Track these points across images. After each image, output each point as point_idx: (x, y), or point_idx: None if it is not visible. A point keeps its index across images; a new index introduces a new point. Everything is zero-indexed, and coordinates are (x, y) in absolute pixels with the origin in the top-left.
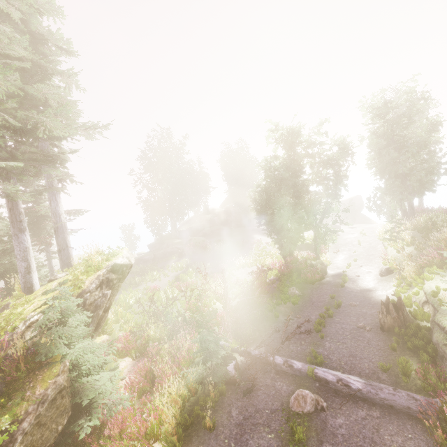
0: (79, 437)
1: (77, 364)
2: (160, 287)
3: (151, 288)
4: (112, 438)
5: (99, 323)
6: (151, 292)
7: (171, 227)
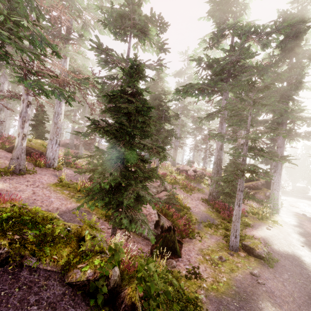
0: None
1: None
2: None
3: None
4: None
5: None
6: None
7: None
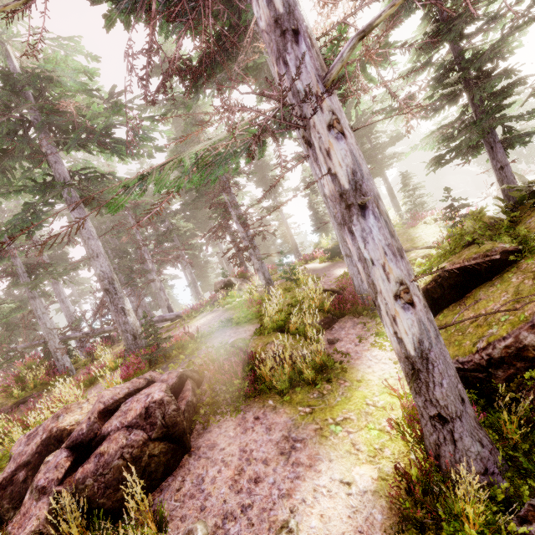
0: None
1: None
2: None
3: None
4: None
5: None
6: None
7: None
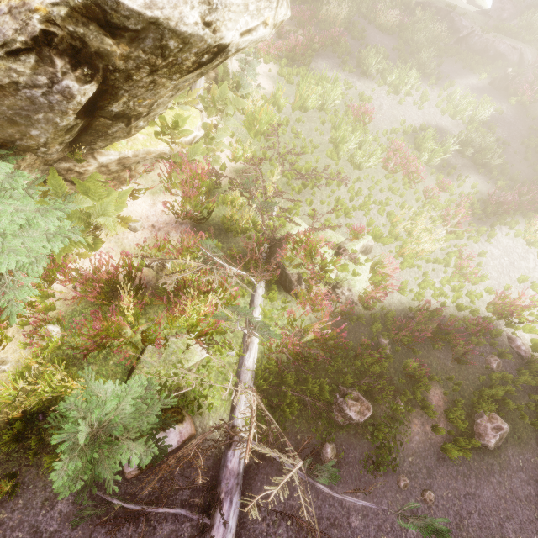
0: None
1: None
2: (381, 118)
3: (362, 107)
4: None
5: (100, 129)
6: (355, 115)
7: None
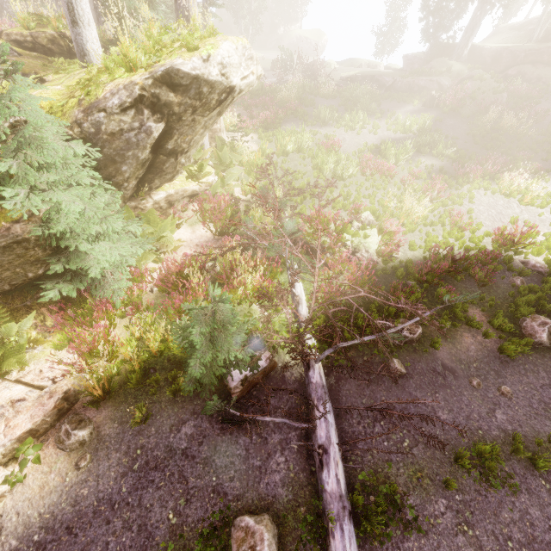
0: (40, 299)
1: (48, 221)
2: (347, 146)
3: (330, 141)
4: (74, 322)
5: (158, 167)
6: (326, 148)
7: (465, 29)
